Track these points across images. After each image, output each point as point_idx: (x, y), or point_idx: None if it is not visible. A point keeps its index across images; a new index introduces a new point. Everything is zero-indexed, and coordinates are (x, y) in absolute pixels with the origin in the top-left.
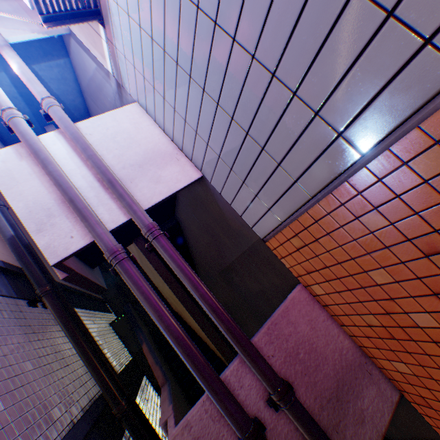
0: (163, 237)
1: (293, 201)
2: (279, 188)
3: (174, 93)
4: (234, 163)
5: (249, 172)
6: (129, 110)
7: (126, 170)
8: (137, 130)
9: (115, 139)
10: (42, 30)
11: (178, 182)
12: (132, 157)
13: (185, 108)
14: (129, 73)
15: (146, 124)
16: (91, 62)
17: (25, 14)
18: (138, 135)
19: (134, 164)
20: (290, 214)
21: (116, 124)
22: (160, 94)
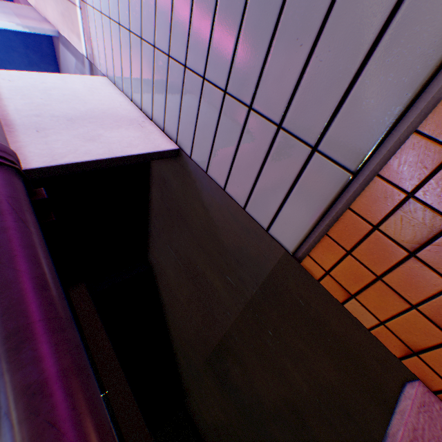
0: (5, 174)
1: (403, 63)
2: (350, 48)
3: (140, 2)
4: (232, 67)
5: (263, 67)
6: (91, 79)
7: (41, 118)
8: (90, 93)
9: (48, 92)
10: (24, 24)
11: (130, 147)
12: (63, 109)
13: (154, 17)
14: (98, 31)
15: (108, 92)
16: (72, 59)
17: (15, 16)
18: (89, 96)
19: (60, 116)
20: (388, 125)
21: (62, 82)
22: (126, 28)
